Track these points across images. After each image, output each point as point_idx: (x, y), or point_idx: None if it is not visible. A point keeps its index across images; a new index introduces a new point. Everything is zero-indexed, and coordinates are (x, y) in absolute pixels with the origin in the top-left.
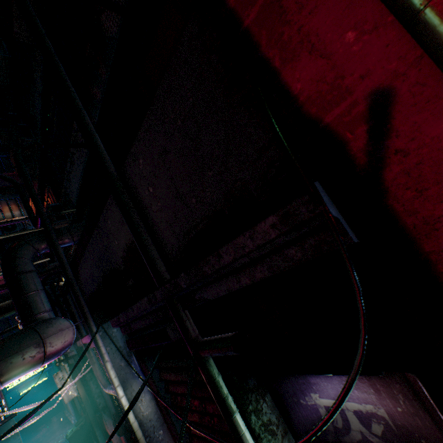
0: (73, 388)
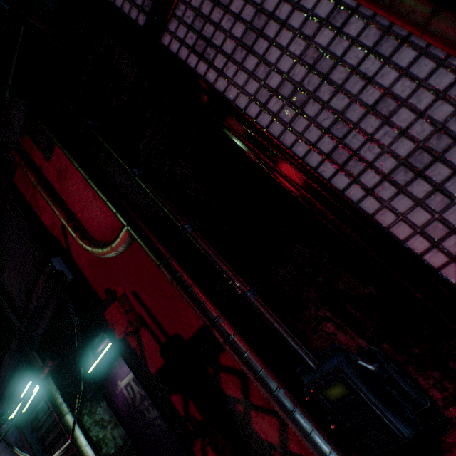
0: None
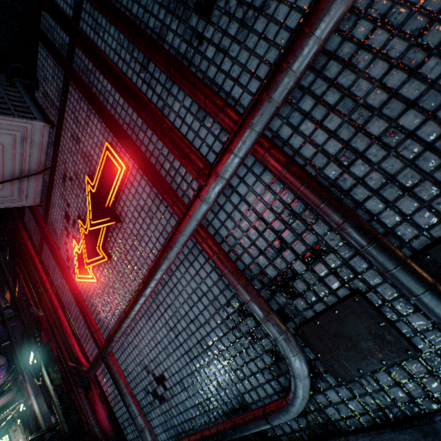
0: (23, 438)
